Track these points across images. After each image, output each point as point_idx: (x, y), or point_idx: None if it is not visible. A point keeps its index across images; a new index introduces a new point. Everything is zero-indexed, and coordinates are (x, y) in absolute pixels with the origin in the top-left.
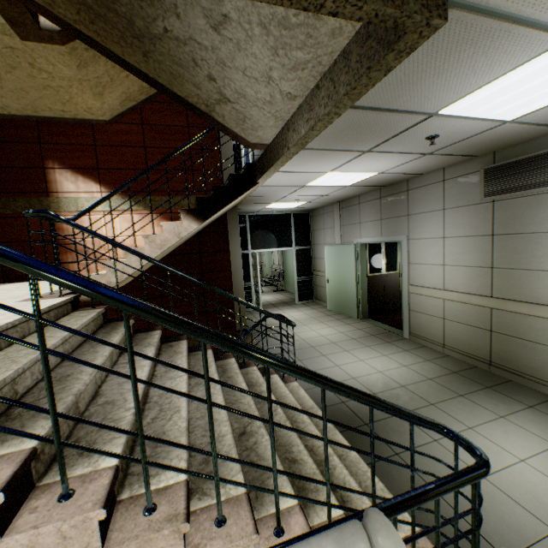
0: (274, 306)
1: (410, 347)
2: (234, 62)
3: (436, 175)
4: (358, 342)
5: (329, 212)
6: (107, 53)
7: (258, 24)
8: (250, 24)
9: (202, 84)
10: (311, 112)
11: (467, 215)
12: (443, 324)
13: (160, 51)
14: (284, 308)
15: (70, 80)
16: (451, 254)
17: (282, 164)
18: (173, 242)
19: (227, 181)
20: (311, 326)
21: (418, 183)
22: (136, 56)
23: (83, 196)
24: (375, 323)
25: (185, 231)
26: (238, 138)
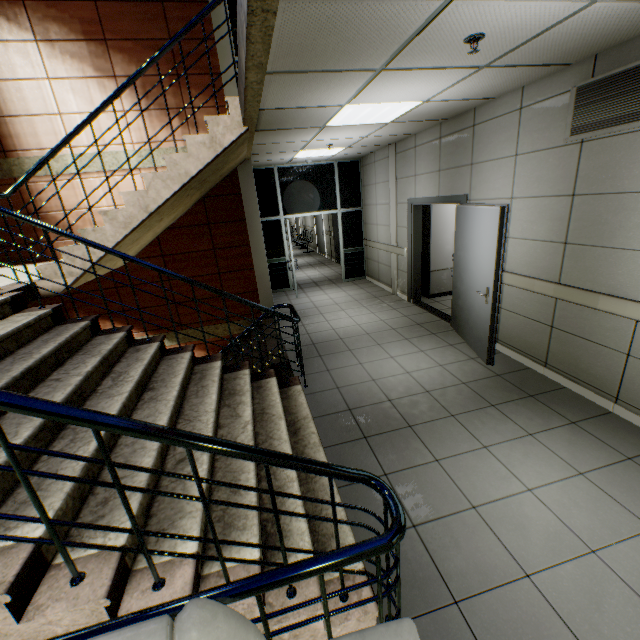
0: None
1: None
2: None
3: None
4: None
5: None
6: None
7: None
8: None
9: None
10: None
11: None
12: None
13: None
14: None
15: None
16: None
17: None
18: None
19: None
20: None
21: None
22: None
23: None
24: None
25: None
26: None
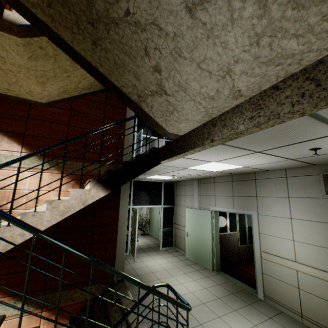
0: (143, 251)
1: (271, 312)
2: (192, 52)
3: (279, 172)
4: (225, 304)
5: (189, 185)
6: (57, 40)
7: (256, 1)
8: (244, 1)
9: (144, 74)
10: (259, 110)
11: (311, 204)
12: (298, 293)
13: (112, 38)
14: (152, 254)
15: (20, 67)
16: (300, 233)
17: (193, 152)
18: (77, 209)
19: (134, 158)
20: (178, 278)
21: (264, 176)
22: (85, 43)
23: (3, 153)
24: (228, 277)
25: (91, 199)
26: (157, 126)
